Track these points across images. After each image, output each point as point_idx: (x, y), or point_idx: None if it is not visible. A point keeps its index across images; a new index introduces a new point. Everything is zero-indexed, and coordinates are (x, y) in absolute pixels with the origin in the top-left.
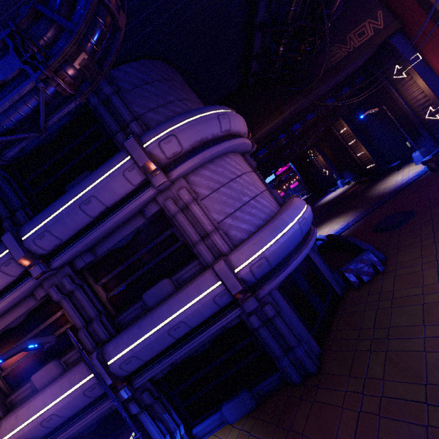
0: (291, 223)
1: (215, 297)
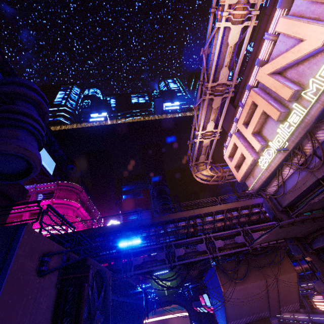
0: None
1: None
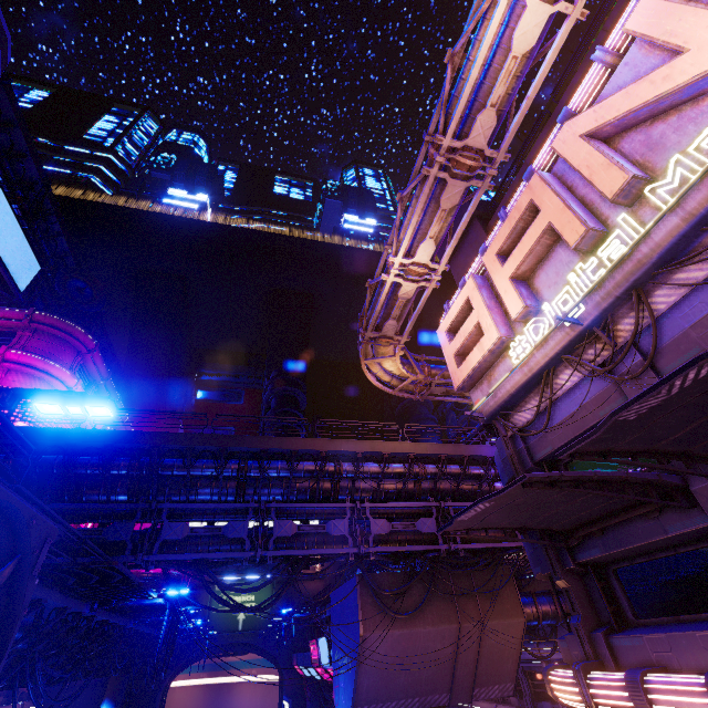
0: None
1: None
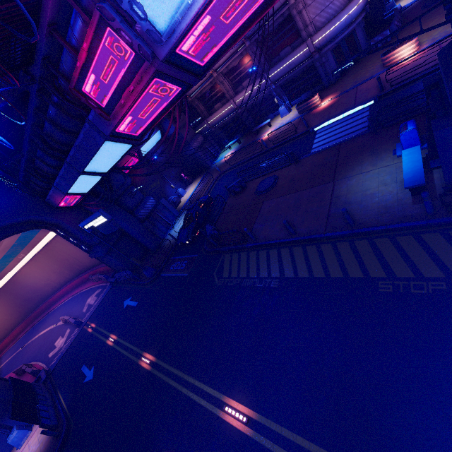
0: (342, 20)
1: (305, 54)
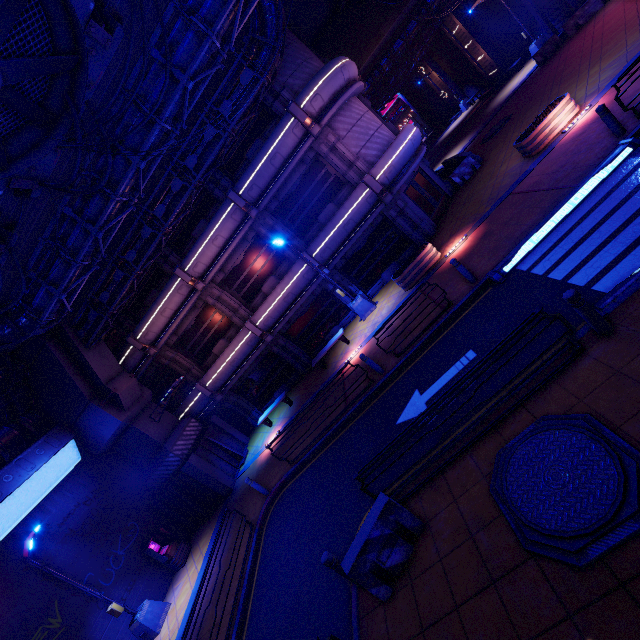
0: (405, 141)
1: (367, 199)
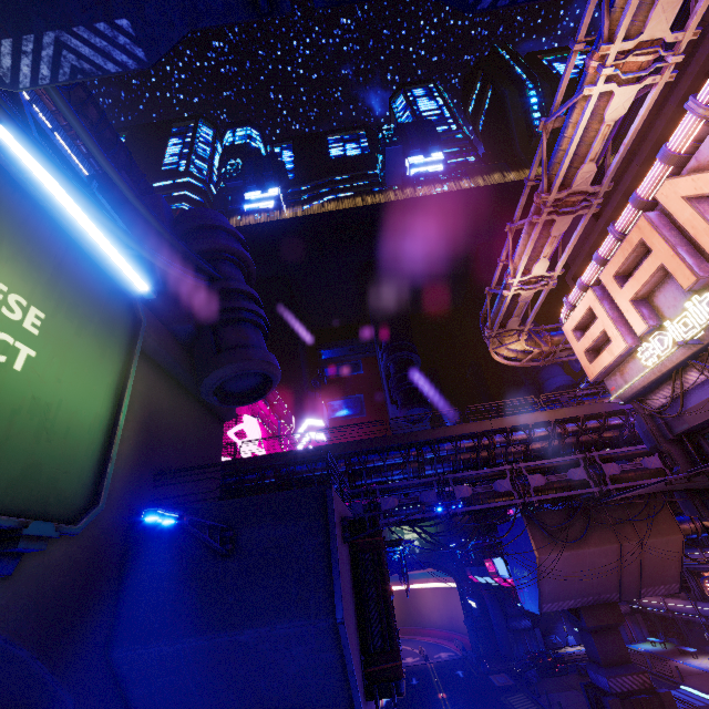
0: None
1: None
